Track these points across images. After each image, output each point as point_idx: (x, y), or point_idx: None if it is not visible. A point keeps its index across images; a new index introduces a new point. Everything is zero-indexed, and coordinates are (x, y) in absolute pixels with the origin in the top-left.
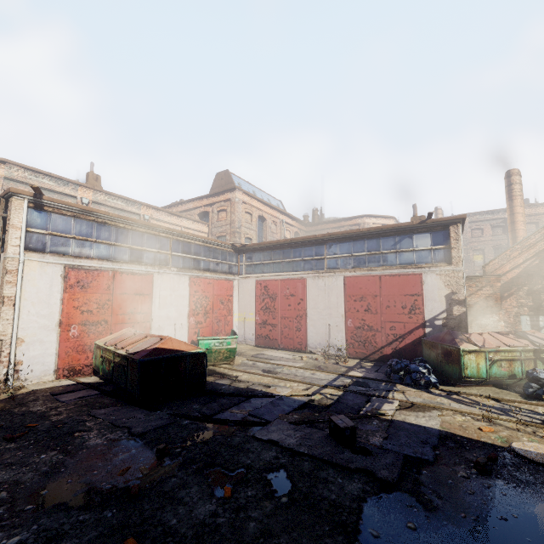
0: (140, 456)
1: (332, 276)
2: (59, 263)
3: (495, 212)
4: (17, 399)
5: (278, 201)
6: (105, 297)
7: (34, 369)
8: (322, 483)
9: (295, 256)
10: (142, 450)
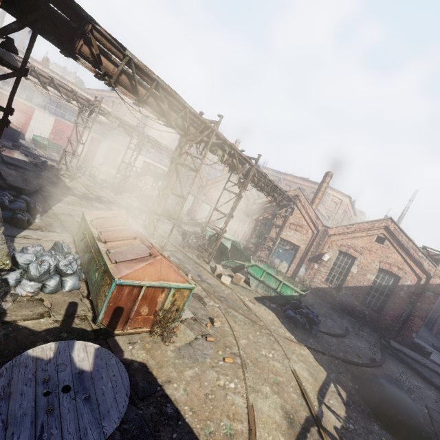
0: None
1: (107, 142)
2: None
3: (278, 172)
4: None
5: None
6: None
7: None
8: None
9: (105, 130)
10: None
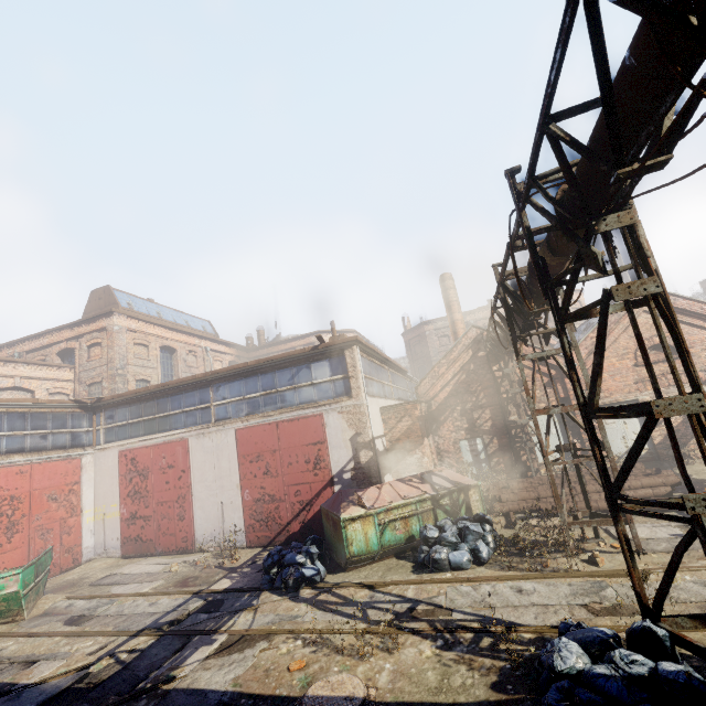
0: None
1: (221, 431)
2: None
3: None
4: None
5: (205, 321)
6: None
7: None
8: None
9: (173, 407)
10: None
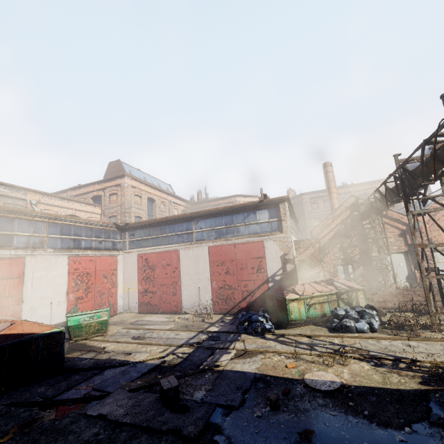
0: None
1: (199, 247)
2: None
3: (324, 191)
4: None
5: (167, 185)
6: None
7: None
8: None
9: (170, 231)
10: None
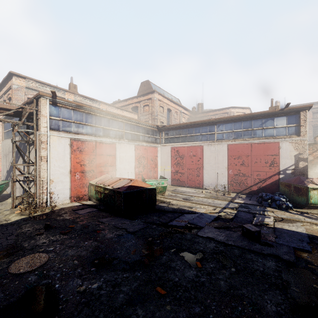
0: (138, 244)
1: (220, 144)
2: (67, 137)
3: (316, 103)
4: (55, 213)
5: (177, 99)
6: (92, 156)
7: (59, 196)
8: (250, 261)
9: (196, 132)
10: (137, 240)
